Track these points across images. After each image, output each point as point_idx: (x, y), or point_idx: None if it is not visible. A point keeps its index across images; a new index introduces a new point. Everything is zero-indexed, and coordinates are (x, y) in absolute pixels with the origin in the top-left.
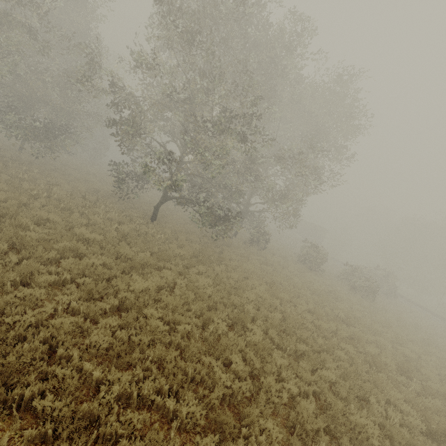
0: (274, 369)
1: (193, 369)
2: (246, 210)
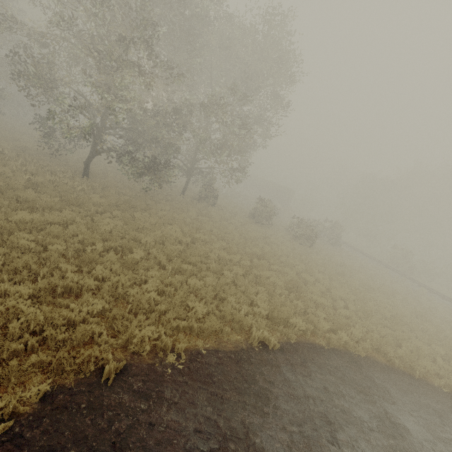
0: (136, 275)
1: (45, 271)
2: (192, 167)
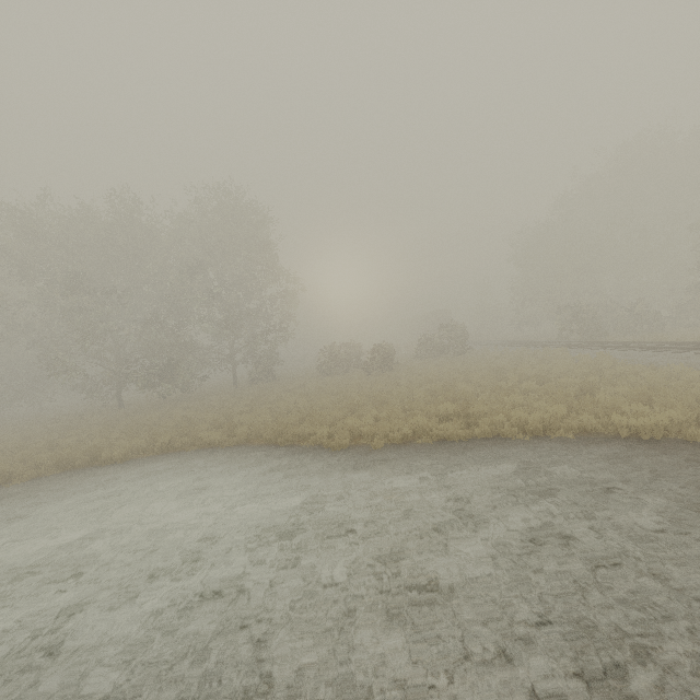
0: (47, 450)
1: None
2: (232, 353)
